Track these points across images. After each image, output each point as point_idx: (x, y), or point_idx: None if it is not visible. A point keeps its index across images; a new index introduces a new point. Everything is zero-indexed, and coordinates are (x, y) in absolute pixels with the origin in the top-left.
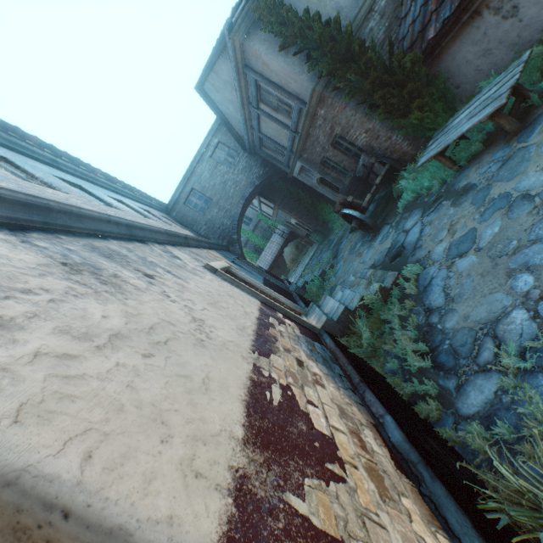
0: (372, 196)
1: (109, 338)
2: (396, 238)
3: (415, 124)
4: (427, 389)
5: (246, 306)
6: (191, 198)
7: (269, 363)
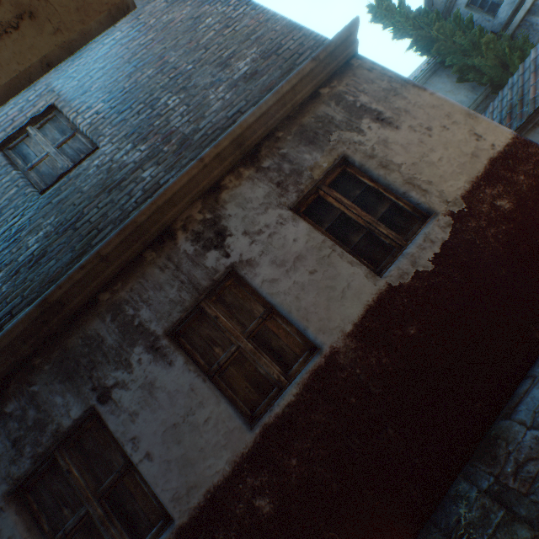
0: None
1: None
2: None
3: None
4: None
5: None
6: None
7: None
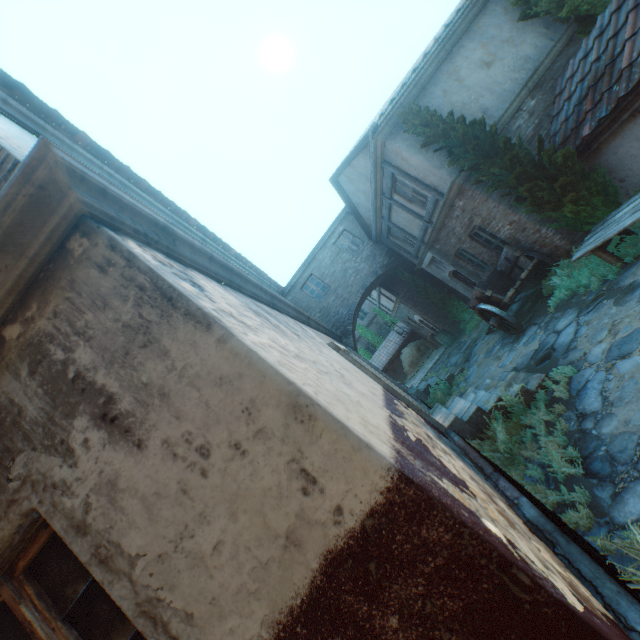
0: (516, 292)
1: (296, 355)
2: (545, 339)
3: (568, 217)
4: (575, 496)
5: (371, 383)
6: (308, 283)
7: (401, 421)
